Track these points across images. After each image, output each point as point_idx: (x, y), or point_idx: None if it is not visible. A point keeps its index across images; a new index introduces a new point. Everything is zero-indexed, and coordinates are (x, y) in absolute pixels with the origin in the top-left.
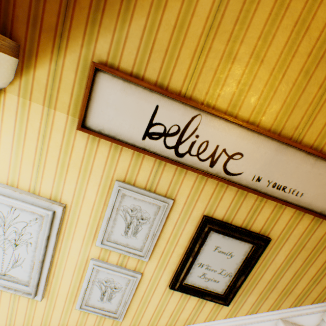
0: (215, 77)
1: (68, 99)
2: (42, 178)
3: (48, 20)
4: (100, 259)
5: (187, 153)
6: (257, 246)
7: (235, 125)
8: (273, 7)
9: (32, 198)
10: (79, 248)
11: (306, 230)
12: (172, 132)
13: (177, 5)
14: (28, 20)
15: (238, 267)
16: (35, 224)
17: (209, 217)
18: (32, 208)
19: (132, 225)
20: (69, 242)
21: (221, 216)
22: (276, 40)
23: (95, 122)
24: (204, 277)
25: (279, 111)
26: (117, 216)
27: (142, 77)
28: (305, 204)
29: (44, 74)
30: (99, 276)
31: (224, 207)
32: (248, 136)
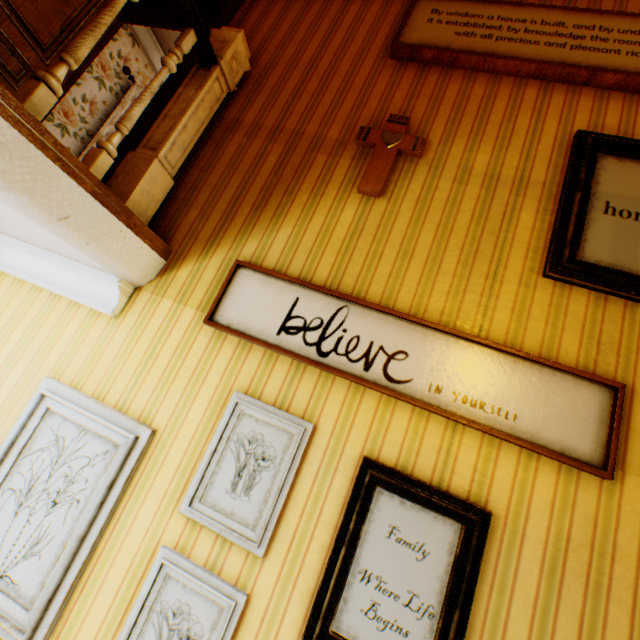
0: (363, 271)
1: (202, 295)
2: (140, 387)
3: (205, 233)
4: (178, 548)
5: (332, 352)
6: (469, 528)
7: (390, 316)
8: (413, 216)
9: (116, 415)
10: (149, 520)
11: (557, 496)
12: (314, 325)
13: (321, 218)
14: (187, 234)
15: (443, 589)
16: (101, 463)
17: (372, 458)
18: (111, 428)
19: (246, 471)
20: (138, 504)
21: (394, 459)
22: (422, 239)
23: (225, 316)
24: (375, 617)
25: (445, 302)
26: (226, 452)
27: (284, 273)
28: (529, 435)
29: (186, 273)
30: (165, 597)
31: (395, 441)
32: (411, 330)
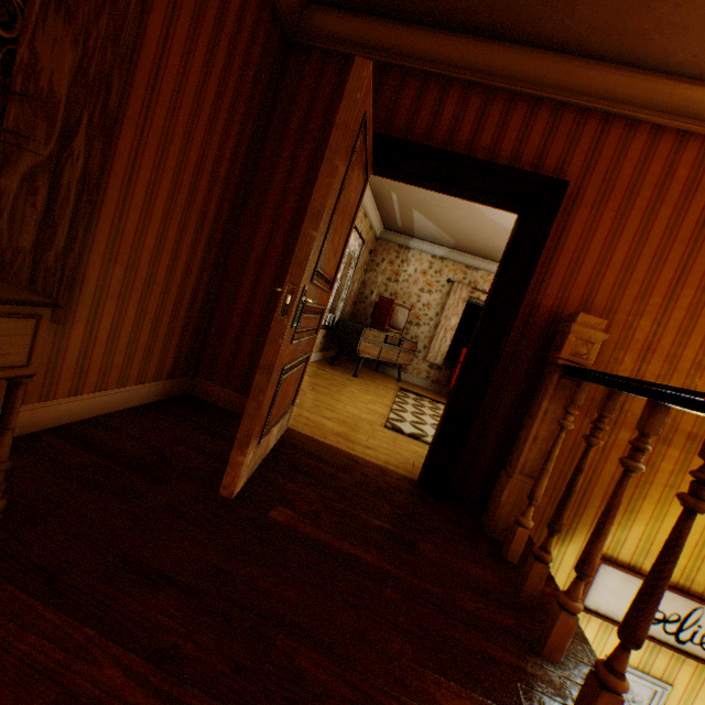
0: None
1: (564, 577)
2: None
3: None
4: None
5: (687, 640)
6: None
7: None
8: None
9: None
10: None
11: None
12: (671, 618)
13: (672, 518)
14: (539, 518)
15: None
16: None
17: None
18: None
19: None
20: None
21: None
22: None
23: (592, 601)
24: None
25: None
26: None
27: (638, 567)
28: None
29: None
30: None
31: None
32: None
